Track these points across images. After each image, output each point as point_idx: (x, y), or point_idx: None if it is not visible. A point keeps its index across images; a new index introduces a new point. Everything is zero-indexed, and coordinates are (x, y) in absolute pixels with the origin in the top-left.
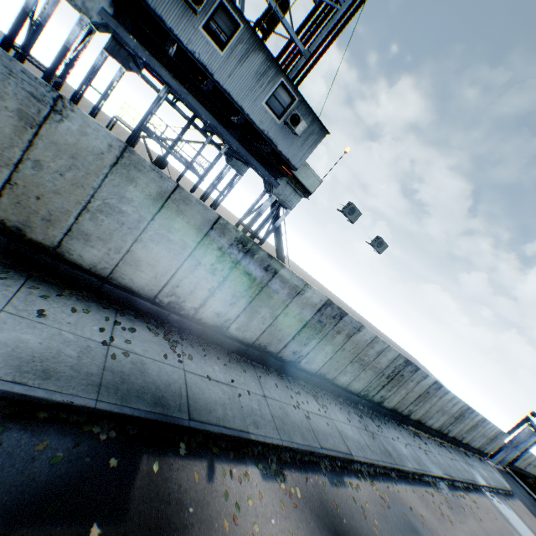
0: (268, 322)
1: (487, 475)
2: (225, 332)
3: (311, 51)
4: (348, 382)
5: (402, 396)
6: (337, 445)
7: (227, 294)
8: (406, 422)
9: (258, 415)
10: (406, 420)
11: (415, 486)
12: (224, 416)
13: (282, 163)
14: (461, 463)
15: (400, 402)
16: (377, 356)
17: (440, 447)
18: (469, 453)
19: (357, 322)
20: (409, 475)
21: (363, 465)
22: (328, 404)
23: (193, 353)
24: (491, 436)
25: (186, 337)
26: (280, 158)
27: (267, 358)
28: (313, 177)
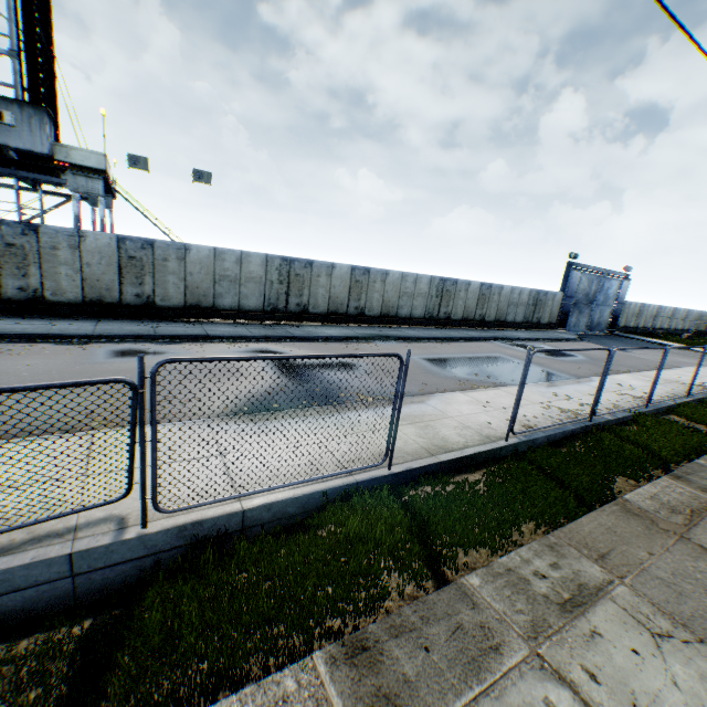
0: (79, 278)
1: (528, 335)
2: (47, 302)
3: (15, 50)
4: (236, 303)
5: (326, 296)
6: (189, 333)
7: (13, 269)
8: (368, 322)
9: (73, 330)
10: (364, 319)
11: (320, 343)
12: (23, 331)
13: (46, 160)
14: (468, 333)
15: (332, 303)
16: (240, 266)
17: (431, 330)
18: (513, 330)
19: (175, 243)
20: (319, 340)
21: (230, 339)
22: (210, 324)
23: (9, 320)
24: (530, 302)
25: (7, 316)
26: (32, 155)
27: (113, 310)
28: (94, 156)
